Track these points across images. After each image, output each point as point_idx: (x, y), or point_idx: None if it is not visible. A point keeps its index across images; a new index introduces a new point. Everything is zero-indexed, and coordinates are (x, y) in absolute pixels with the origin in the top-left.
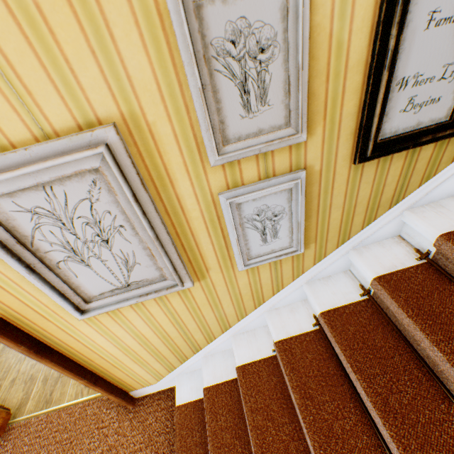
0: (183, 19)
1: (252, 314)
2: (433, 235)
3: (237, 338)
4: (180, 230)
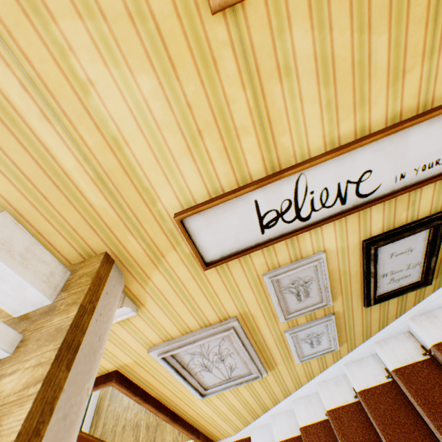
0: (271, 286)
1: (306, 385)
2: (428, 343)
3: (296, 402)
4: (261, 348)
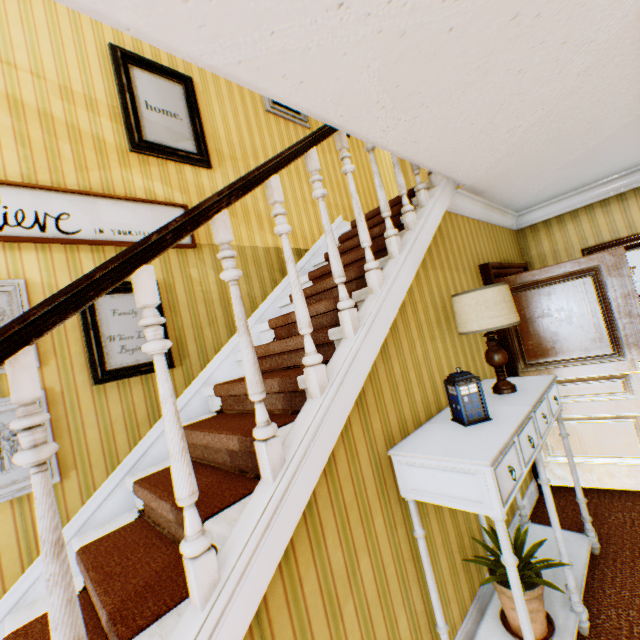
0: None
1: None
2: None
3: None
4: None
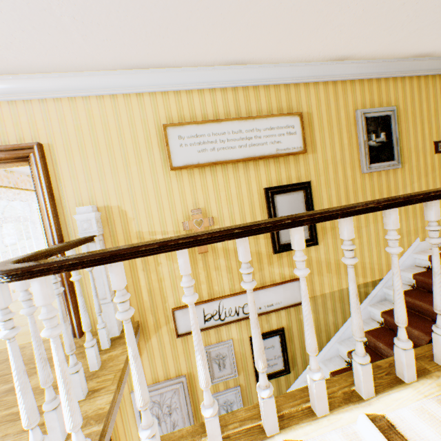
0: (206, 354)
1: None
2: None
3: None
4: (196, 408)
